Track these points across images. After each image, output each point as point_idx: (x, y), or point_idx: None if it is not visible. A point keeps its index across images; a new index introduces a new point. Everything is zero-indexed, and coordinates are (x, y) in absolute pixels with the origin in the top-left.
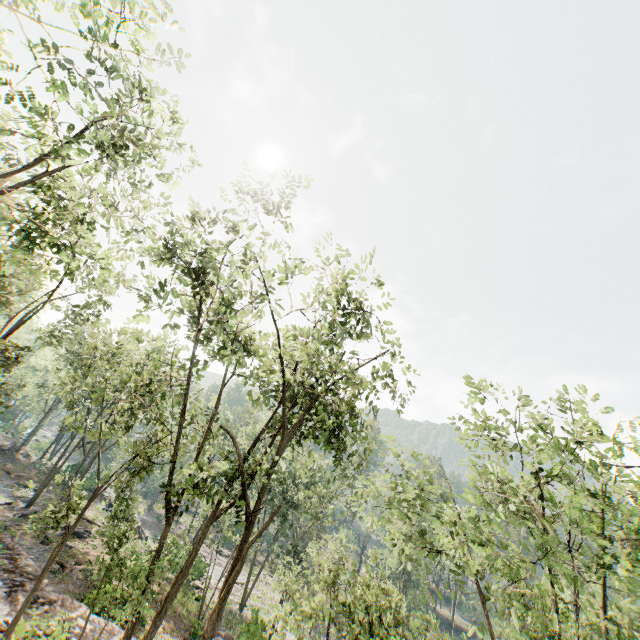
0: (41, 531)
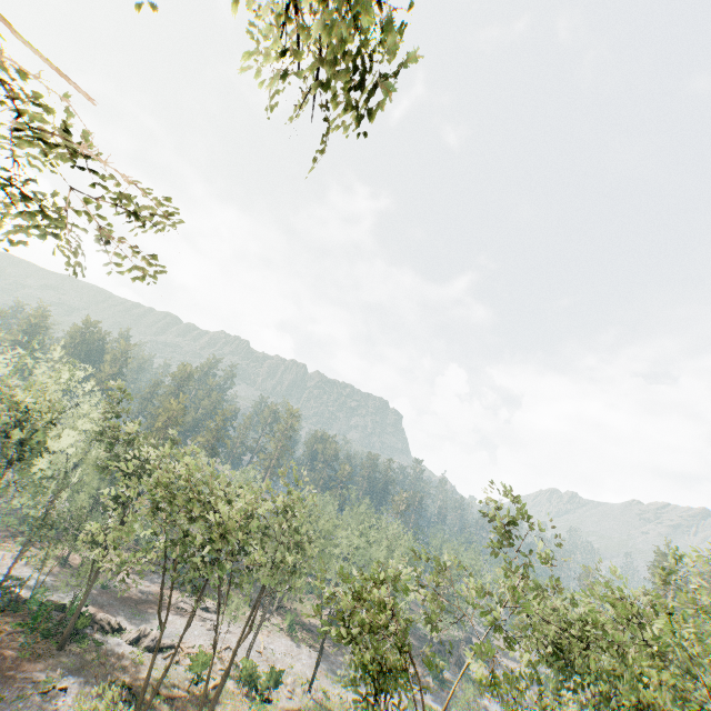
0: None
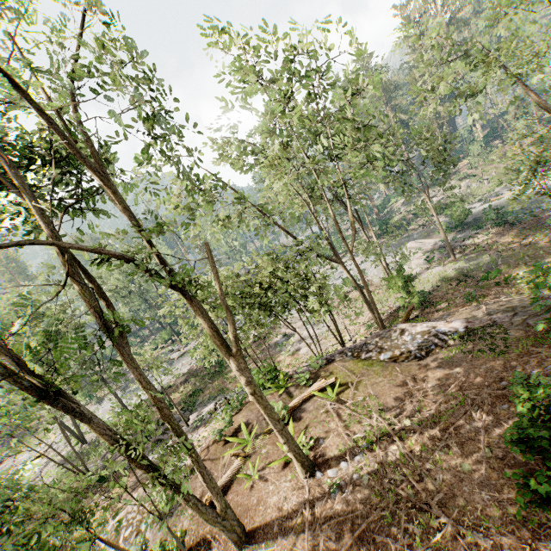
0: None
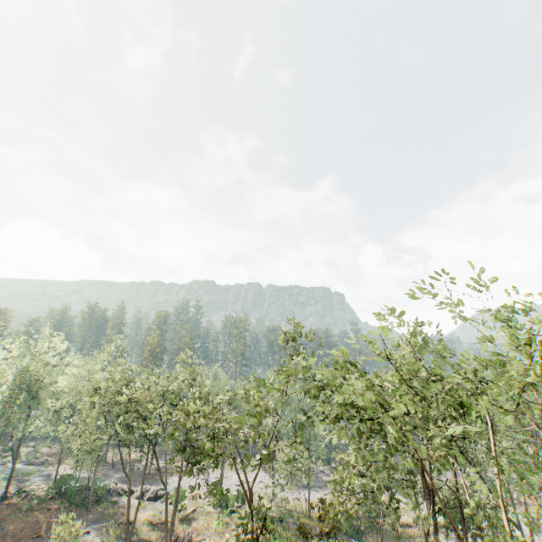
0: None
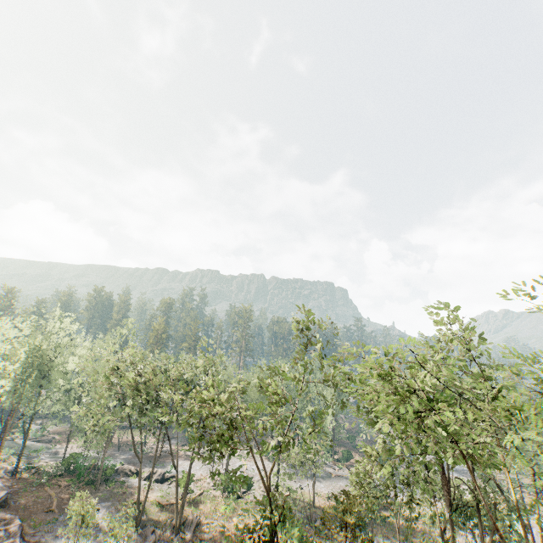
0: (182, 542)
